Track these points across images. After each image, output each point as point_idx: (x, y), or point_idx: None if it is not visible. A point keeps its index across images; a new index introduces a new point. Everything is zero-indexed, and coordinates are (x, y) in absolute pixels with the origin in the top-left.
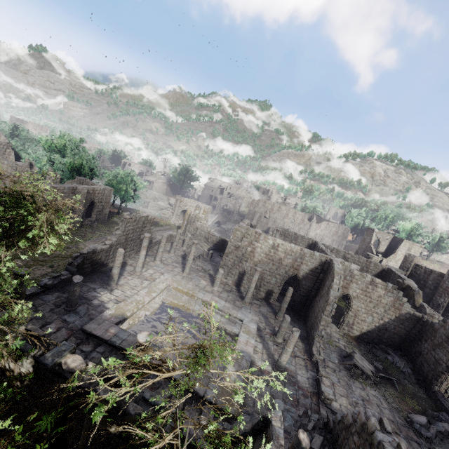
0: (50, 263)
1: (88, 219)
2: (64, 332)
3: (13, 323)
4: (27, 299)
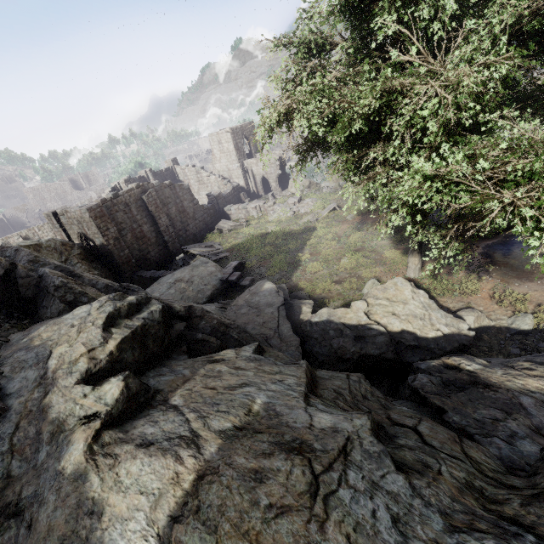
0: None
1: None
2: None
3: None
4: None
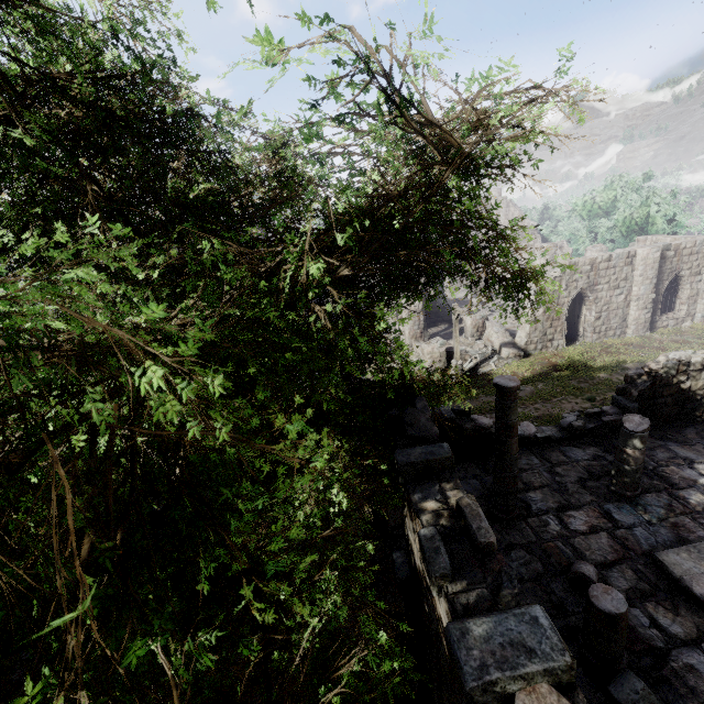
0: (589, 393)
1: (667, 316)
2: (604, 543)
3: (446, 476)
4: (539, 445)
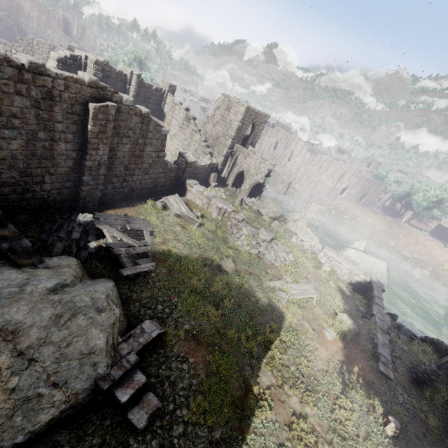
0: None
1: None
2: None
3: None
4: None
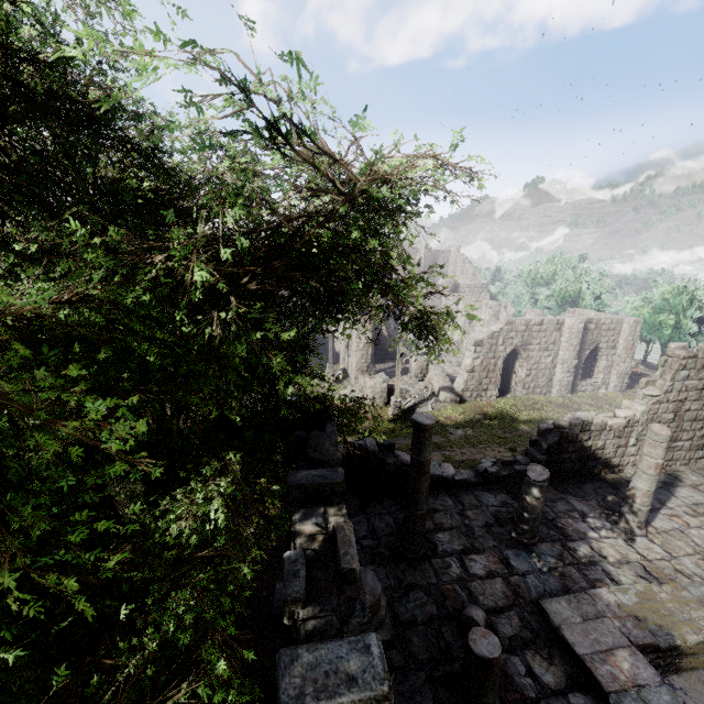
0: (511, 444)
1: (587, 381)
2: (498, 589)
3: (334, 501)
4: (455, 488)
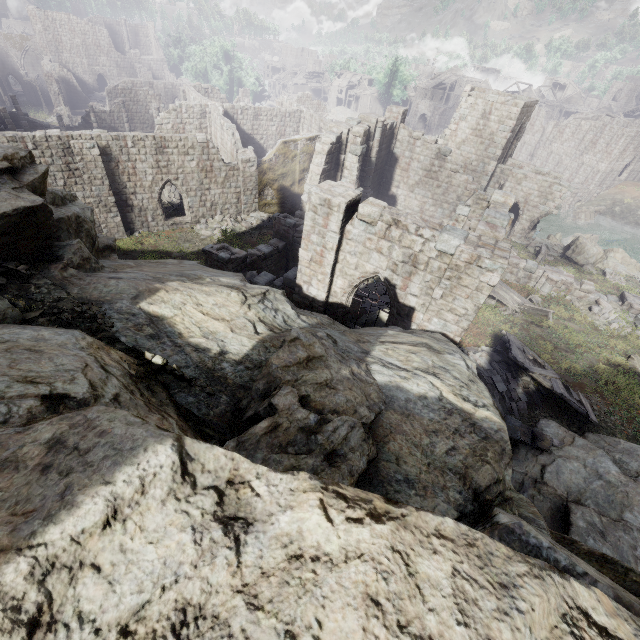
0: None
1: None
2: None
3: None
4: None
